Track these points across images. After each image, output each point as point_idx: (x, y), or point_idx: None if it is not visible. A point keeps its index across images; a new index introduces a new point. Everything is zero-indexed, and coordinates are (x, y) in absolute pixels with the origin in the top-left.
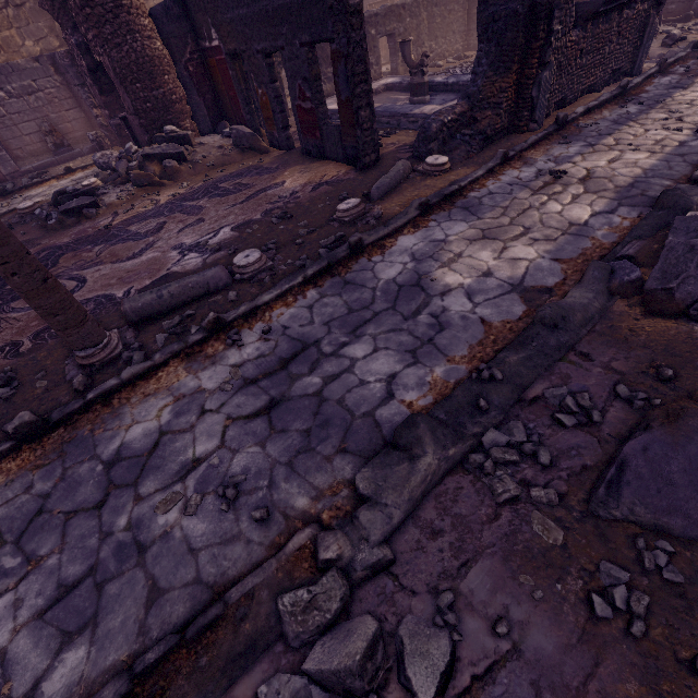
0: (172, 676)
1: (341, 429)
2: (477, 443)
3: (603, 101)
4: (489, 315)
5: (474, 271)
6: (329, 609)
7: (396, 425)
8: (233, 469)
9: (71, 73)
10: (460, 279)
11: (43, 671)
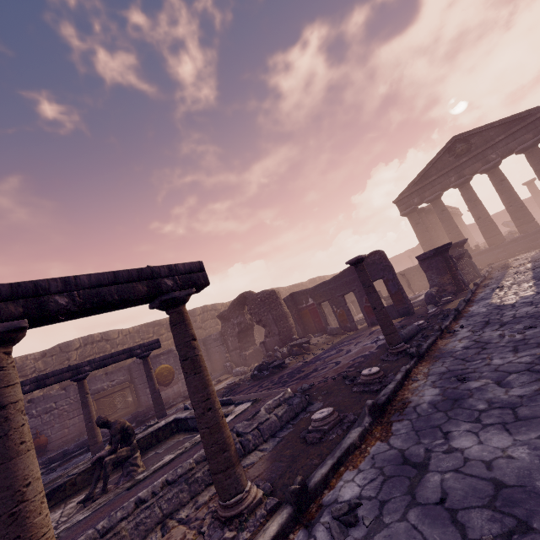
0: None
1: None
2: None
3: (482, 280)
4: None
5: (515, 298)
6: None
7: None
8: (520, 327)
9: (219, 340)
10: (514, 300)
11: None
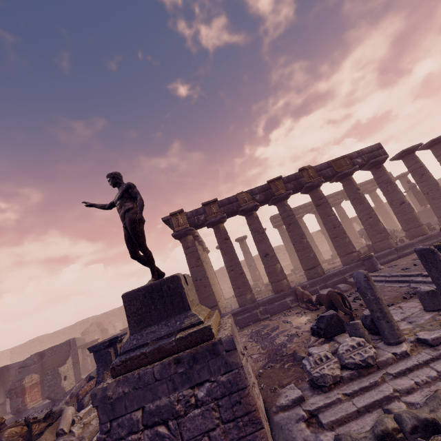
0: None
1: None
2: None
3: None
4: None
5: None
6: None
7: None
8: None
9: None
10: None
11: None
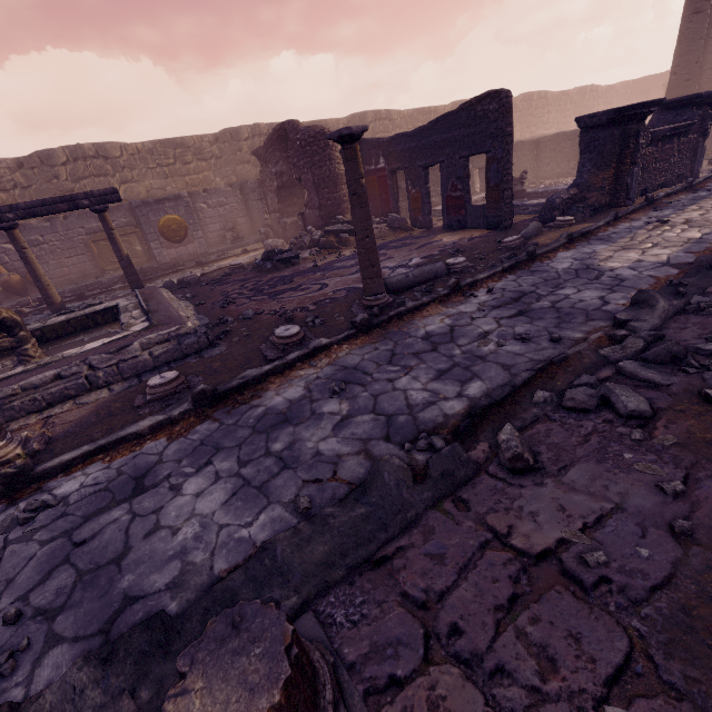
0: (554, 374)
1: (582, 315)
2: (687, 304)
3: (677, 190)
4: (653, 274)
5: (628, 260)
6: (638, 346)
7: (620, 311)
8: (518, 331)
9: (257, 192)
10: (620, 264)
11: (458, 391)
